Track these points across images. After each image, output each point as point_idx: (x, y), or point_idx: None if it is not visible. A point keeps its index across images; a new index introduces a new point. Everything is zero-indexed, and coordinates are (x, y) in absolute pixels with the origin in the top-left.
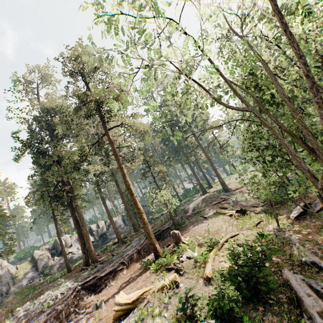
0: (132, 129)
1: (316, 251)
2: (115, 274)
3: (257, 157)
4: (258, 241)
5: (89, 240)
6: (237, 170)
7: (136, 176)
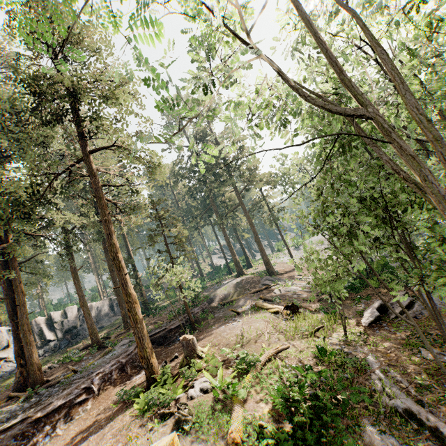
0: (138, 159)
1: (408, 387)
2: (70, 410)
3: (337, 227)
4: (318, 362)
5: (32, 344)
6: (304, 244)
7: (141, 240)
